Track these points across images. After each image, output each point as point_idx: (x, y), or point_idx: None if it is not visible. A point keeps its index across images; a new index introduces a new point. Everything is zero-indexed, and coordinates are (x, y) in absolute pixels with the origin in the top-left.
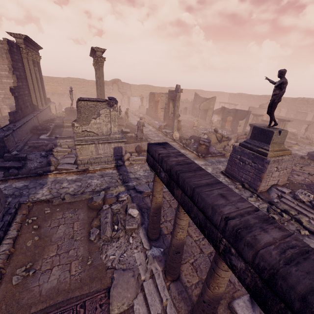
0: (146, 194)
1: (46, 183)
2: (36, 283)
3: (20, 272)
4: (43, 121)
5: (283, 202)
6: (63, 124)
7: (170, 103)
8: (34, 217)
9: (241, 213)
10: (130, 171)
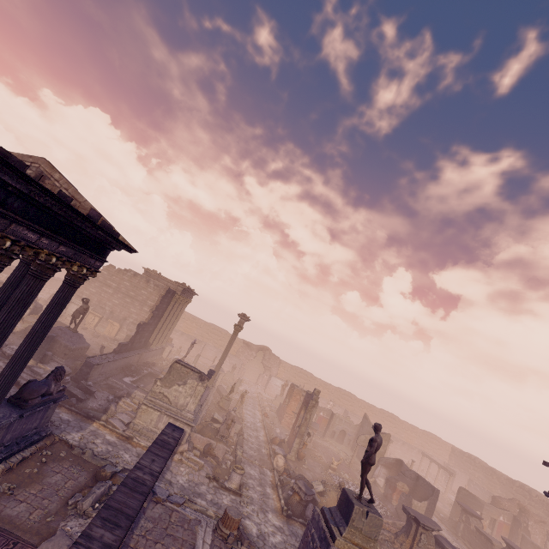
0: (157, 498)
1: (85, 429)
2: (5, 503)
3: (5, 485)
4: (143, 362)
5: None
6: (159, 374)
7: (303, 410)
8: (50, 451)
9: (147, 466)
10: (172, 469)
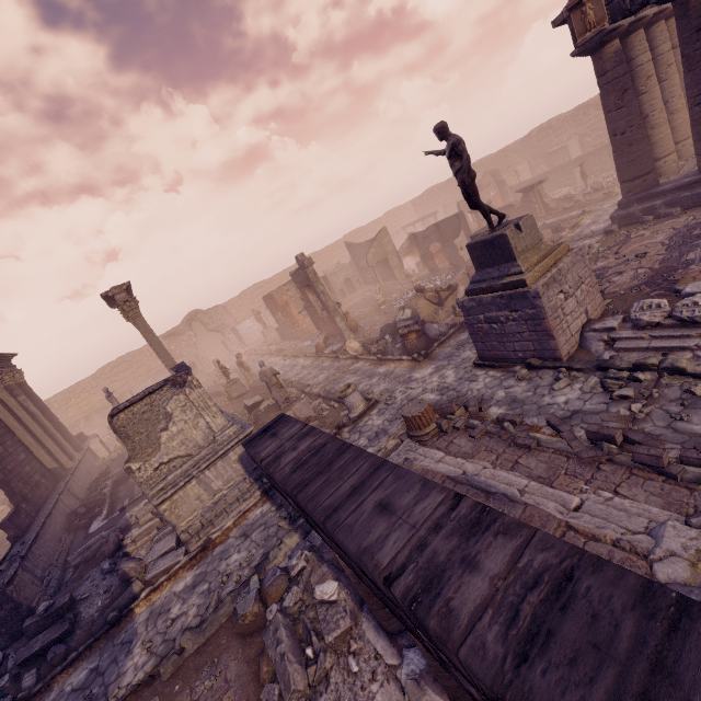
0: None
1: (135, 634)
2: None
3: None
4: (87, 490)
5: (624, 350)
6: None
7: (308, 294)
8: None
9: (420, 540)
10: None
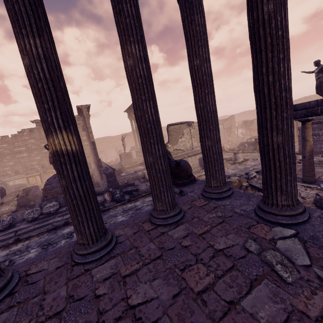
0: None
1: None
2: None
3: None
4: None
5: None
6: (123, 167)
7: None
8: None
9: None
10: None
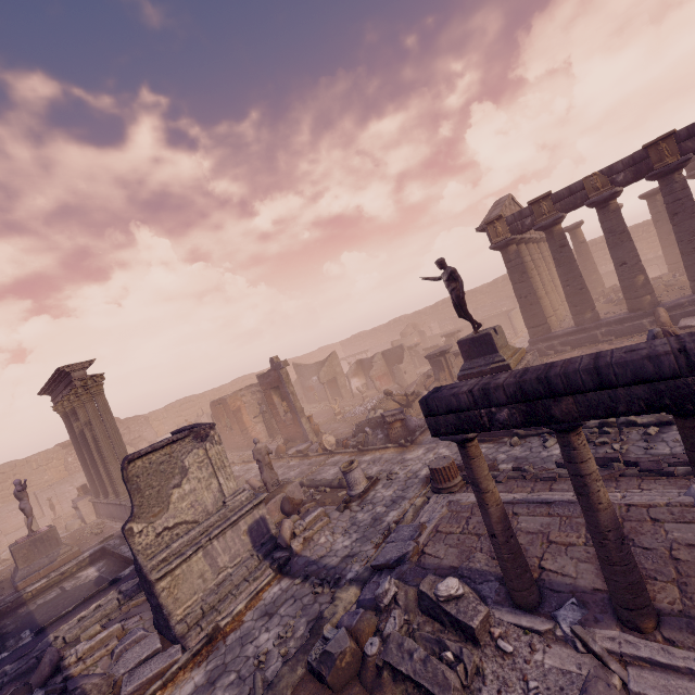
0: (414, 553)
1: None
2: None
3: None
4: None
5: None
6: (19, 595)
7: (274, 396)
8: None
9: (677, 343)
10: (319, 555)
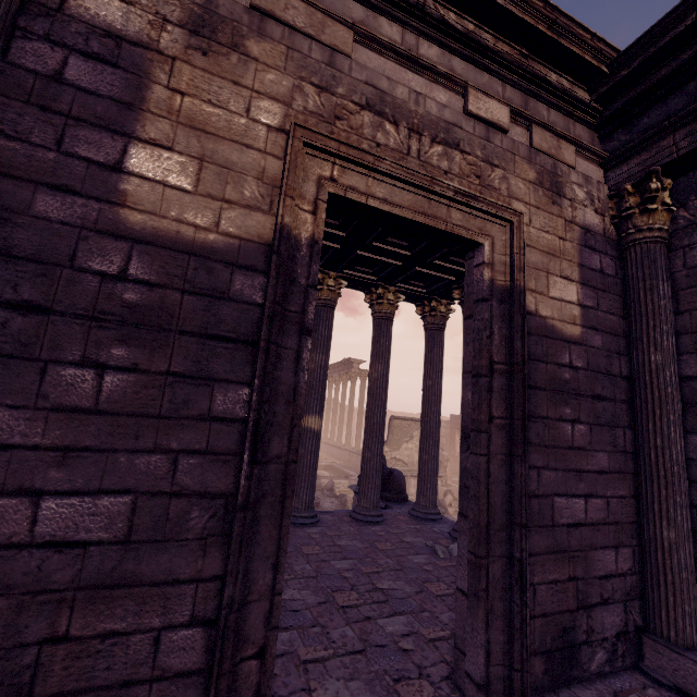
0: None
1: None
2: None
3: None
4: None
5: None
6: None
7: (456, 435)
8: None
9: None
10: None
